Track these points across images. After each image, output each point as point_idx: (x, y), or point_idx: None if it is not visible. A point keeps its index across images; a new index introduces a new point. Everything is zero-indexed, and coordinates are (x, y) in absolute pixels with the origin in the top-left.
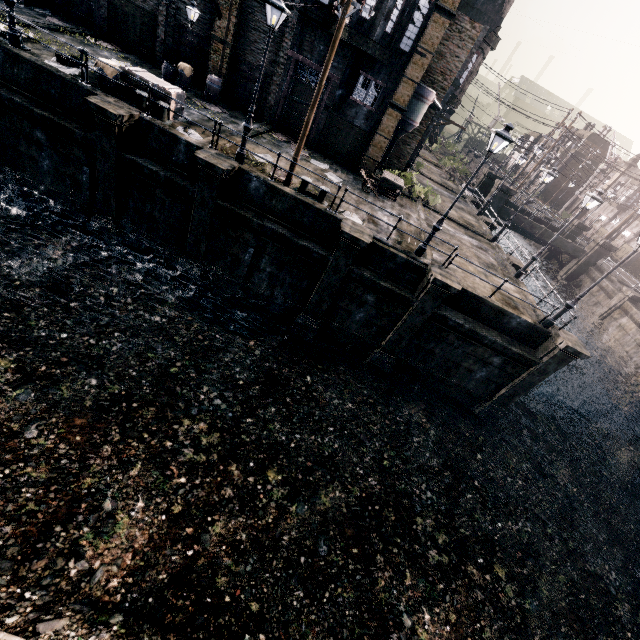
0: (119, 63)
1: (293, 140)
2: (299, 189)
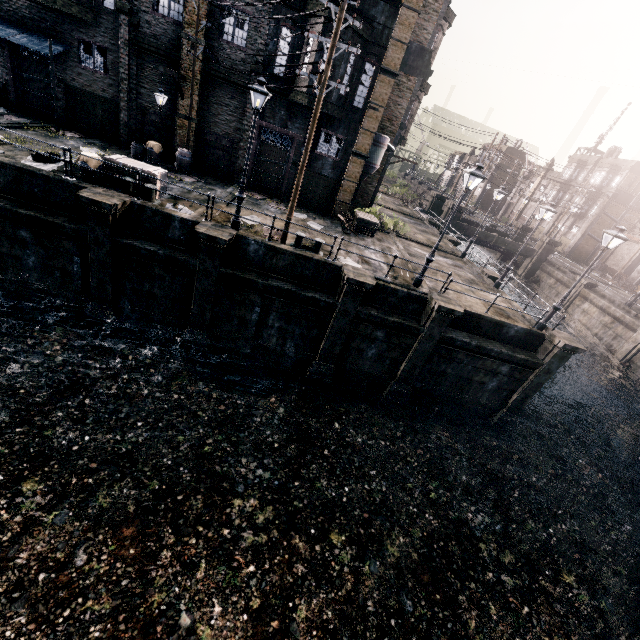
0: (88, 150)
1: (267, 196)
2: (295, 244)
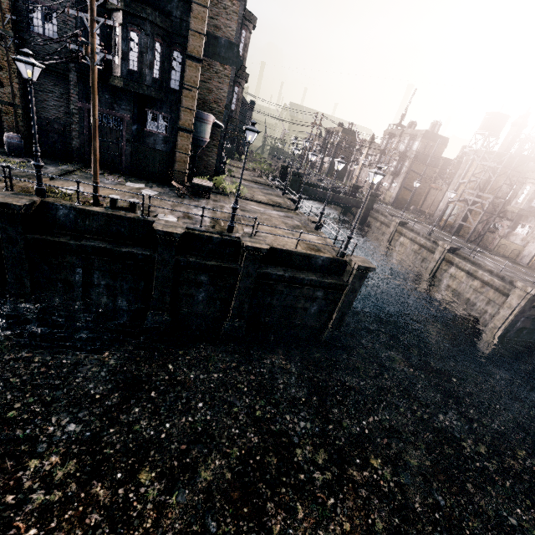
0: None
1: (107, 171)
2: (110, 206)
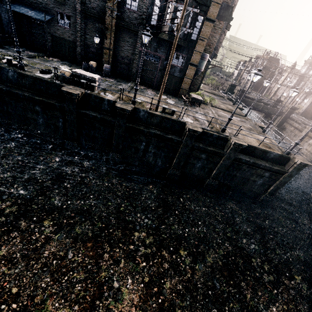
0: (63, 67)
1: (146, 87)
2: (162, 111)
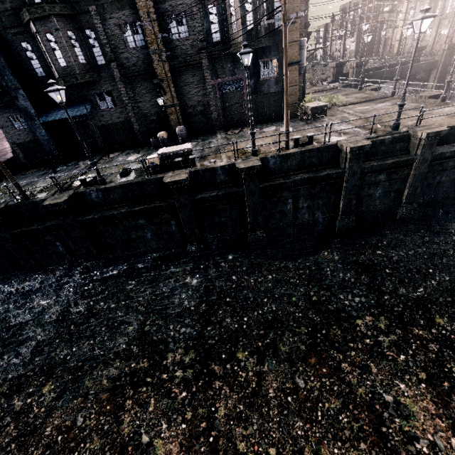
0: (132, 158)
1: (239, 128)
2: (294, 146)
